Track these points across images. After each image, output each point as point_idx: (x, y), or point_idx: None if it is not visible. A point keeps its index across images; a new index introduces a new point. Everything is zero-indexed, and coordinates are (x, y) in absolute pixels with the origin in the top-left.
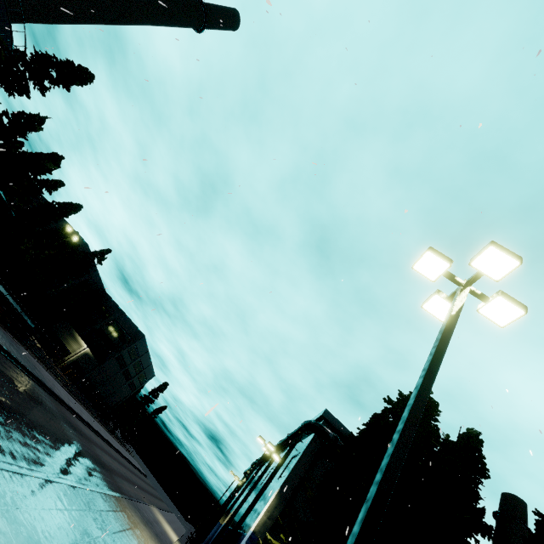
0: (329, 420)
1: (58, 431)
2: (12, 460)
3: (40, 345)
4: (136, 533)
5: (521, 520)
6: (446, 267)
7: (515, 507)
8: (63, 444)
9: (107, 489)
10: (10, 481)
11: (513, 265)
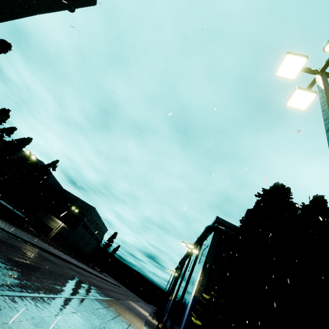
0: (220, 222)
1: (59, 271)
2: (31, 291)
3: (33, 229)
4: (125, 316)
5: None
6: (304, 62)
7: None
8: (64, 278)
9: (100, 297)
10: (32, 302)
11: None
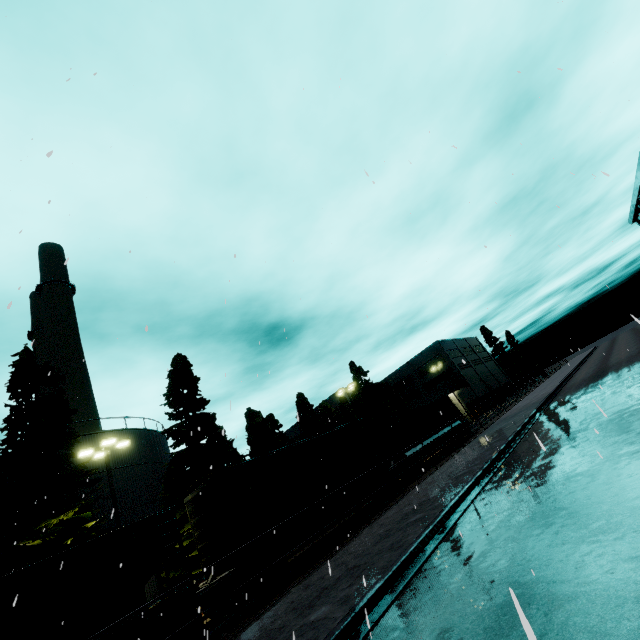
0: None
1: None
2: None
3: None
4: None
5: None
6: None
7: None
8: None
9: None
10: None
11: None
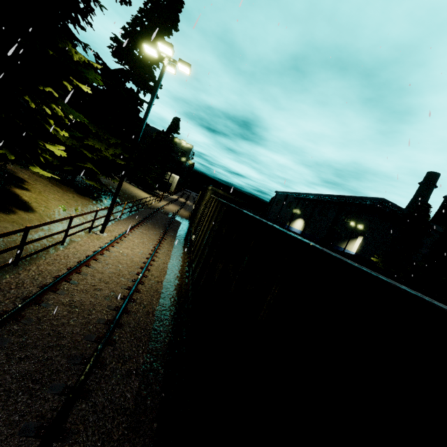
0: (385, 203)
1: None
2: None
3: None
4: None
5: None
6: None
7: None
8: None
9: None
10: None
11: None
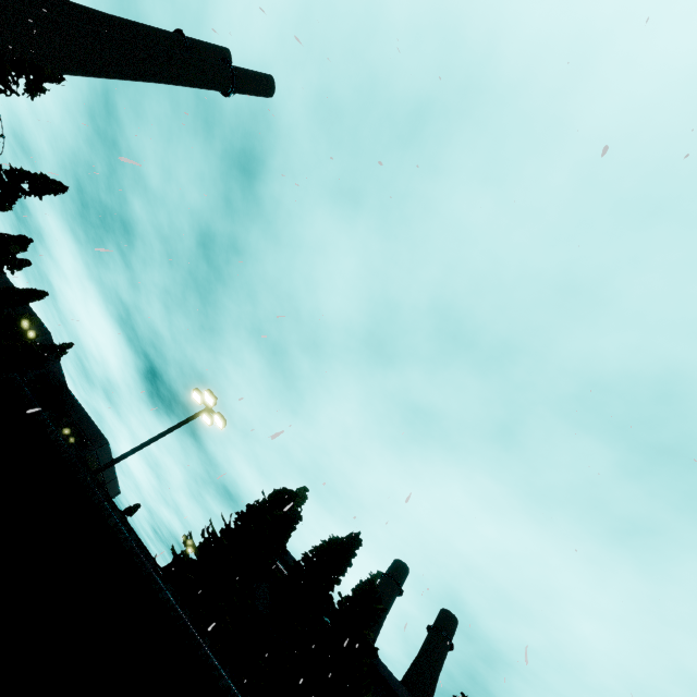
0: None
1: None
2: None
3: None
4: None
5: (446, 632)
6: (201, 398)
7: (445, 621)
8: None
9: None
10: None
11: (213, 400)
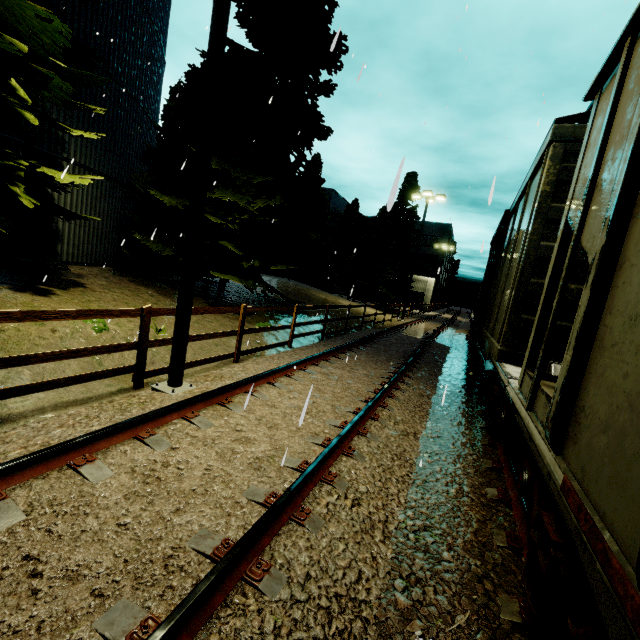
0: None
1: None
2: None
3: None
4: None
5: None
6: None
7: None
8: None
9: None
10: None
11: None
